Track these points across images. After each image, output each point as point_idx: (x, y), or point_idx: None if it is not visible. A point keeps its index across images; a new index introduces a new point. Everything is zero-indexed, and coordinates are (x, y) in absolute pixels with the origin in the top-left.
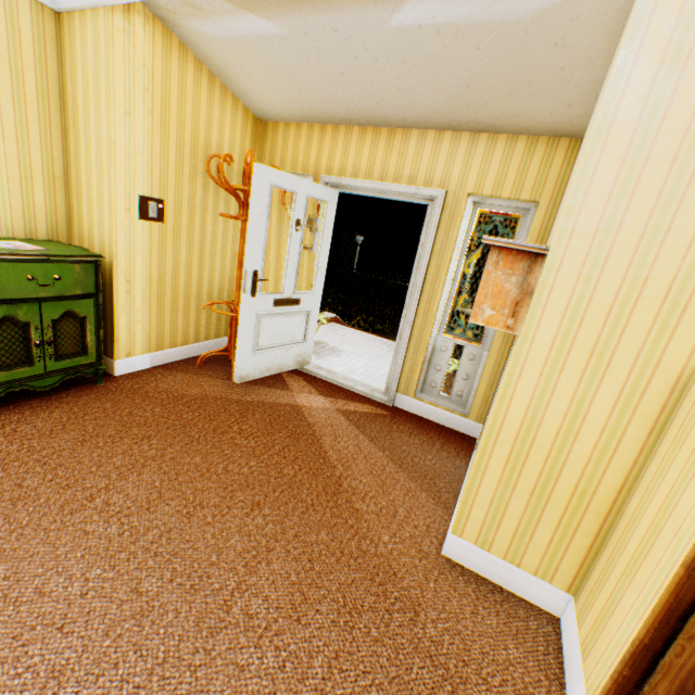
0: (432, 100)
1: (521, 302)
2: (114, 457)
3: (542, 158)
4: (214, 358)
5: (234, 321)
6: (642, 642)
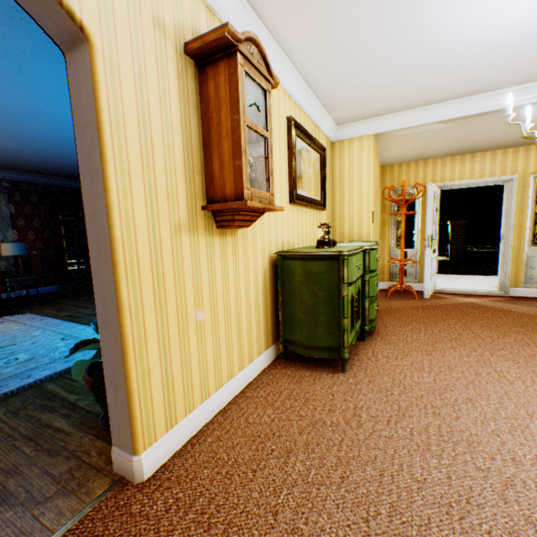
0: (511, 137)
1: None
2: (449, 326)
3: None
4: (385, 294)
5: (402, 269)
6: None
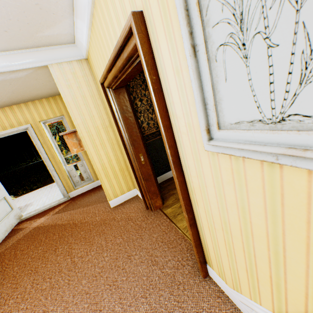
0: (1, 99)
1: (81, 143)
2: None
3: (55, 103)
4: None
5: None
6: (135, 177)
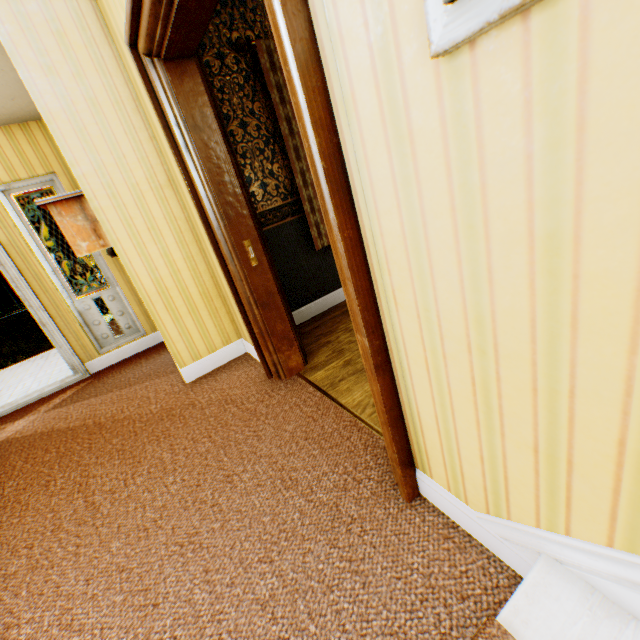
0: None
1: (98, 228)
2: None
3: (28, 140)
4: None
5: None
6: (236, 302)
